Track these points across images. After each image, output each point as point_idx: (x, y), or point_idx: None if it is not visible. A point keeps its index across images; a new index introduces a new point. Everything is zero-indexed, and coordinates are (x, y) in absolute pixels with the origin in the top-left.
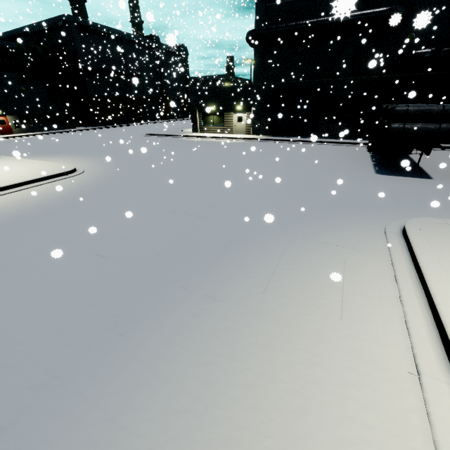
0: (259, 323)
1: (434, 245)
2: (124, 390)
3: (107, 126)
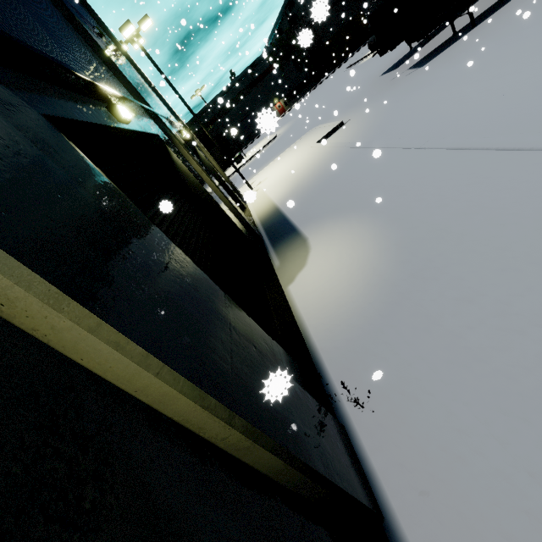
0: (257, 173)
1: (297, 142)
2: (240, 184)
3: (340, 65)
